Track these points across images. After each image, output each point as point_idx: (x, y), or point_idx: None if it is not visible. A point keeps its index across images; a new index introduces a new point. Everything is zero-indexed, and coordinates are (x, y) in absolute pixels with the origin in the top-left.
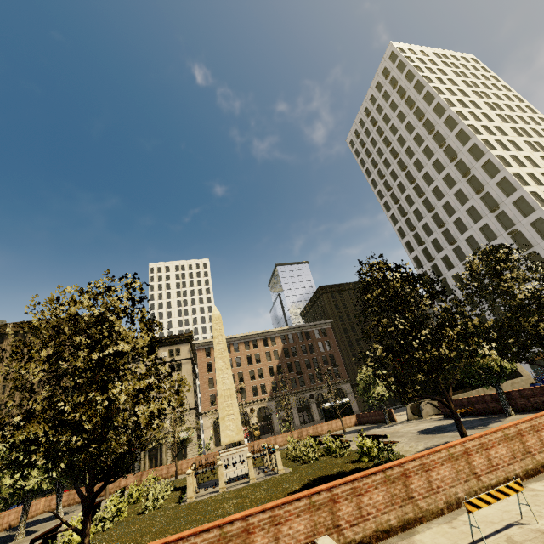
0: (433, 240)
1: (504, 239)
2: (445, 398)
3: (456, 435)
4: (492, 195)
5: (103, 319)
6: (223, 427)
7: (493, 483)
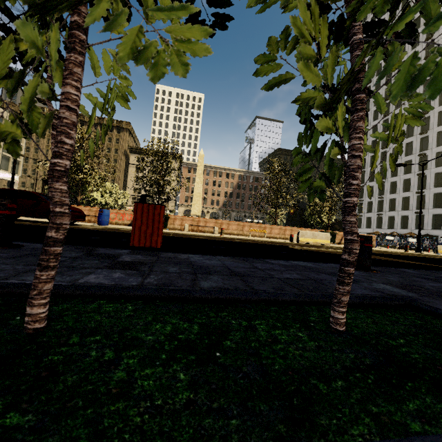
0: (373, 140)
1: (415, 157)
2: (275, 217)
3: None
4: (430, 120)
5: (165, 153)
6: (193, 208)
7: (268, 236)
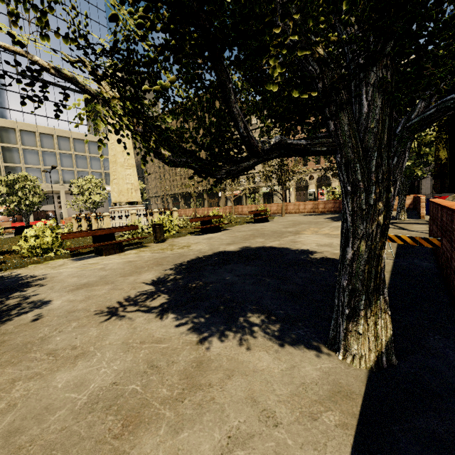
0: None
1: None
2: None
3: (98, 285)
4: None
5: None
6: (112, 189)
7: None
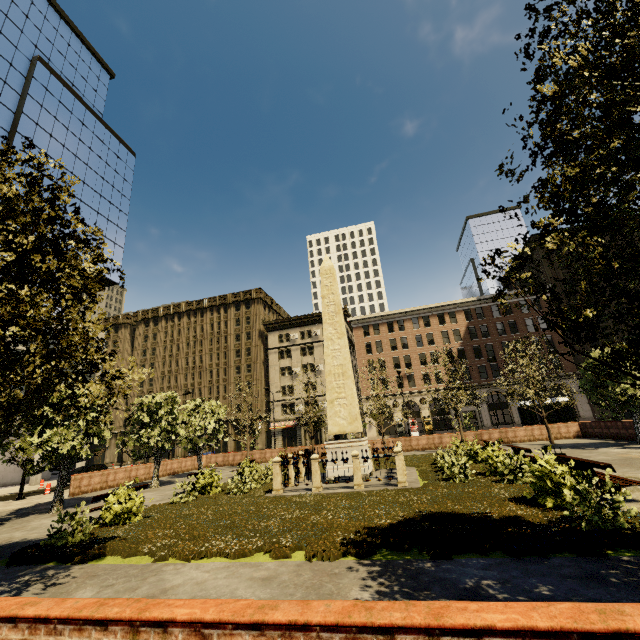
0: None
1: None
2: None
3: None
4: None
5: None
6: (332, 413)
7: None
